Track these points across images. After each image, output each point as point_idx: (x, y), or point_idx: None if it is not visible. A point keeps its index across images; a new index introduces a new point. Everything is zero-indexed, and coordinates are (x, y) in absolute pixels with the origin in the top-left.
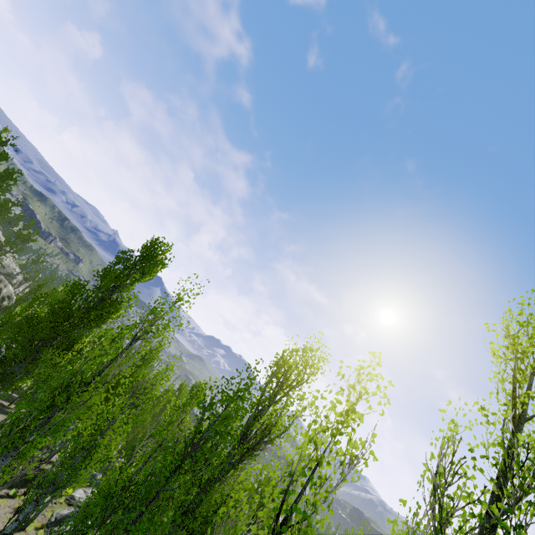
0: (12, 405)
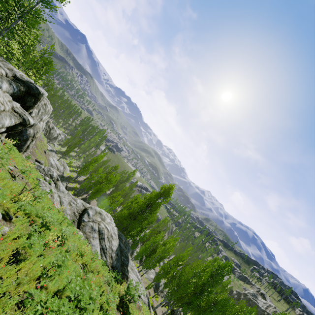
0: (85, 195)
